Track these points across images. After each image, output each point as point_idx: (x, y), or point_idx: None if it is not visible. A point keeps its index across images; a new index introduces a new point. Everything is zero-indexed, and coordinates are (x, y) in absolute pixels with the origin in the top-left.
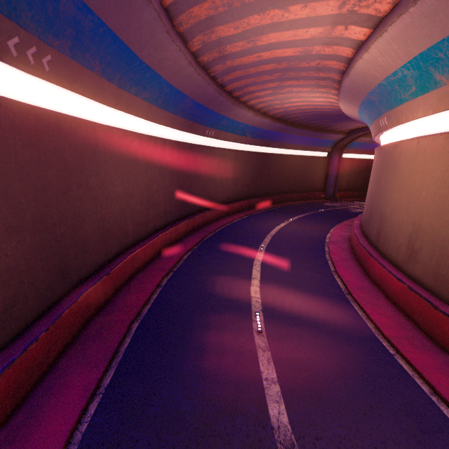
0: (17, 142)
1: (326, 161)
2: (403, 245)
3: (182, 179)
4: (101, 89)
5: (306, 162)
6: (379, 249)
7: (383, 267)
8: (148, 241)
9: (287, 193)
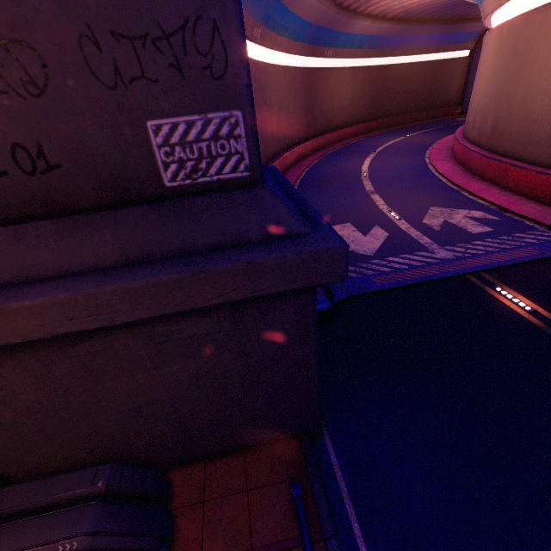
0: (253, 80)
1: (467, 63)
2: (472, 121)
3: (307, 103)
4: (271, 39)
5: (439, 68)
6: (464, 133)
7: (457, 142)
8: (291, 149)
9: (412, 113)
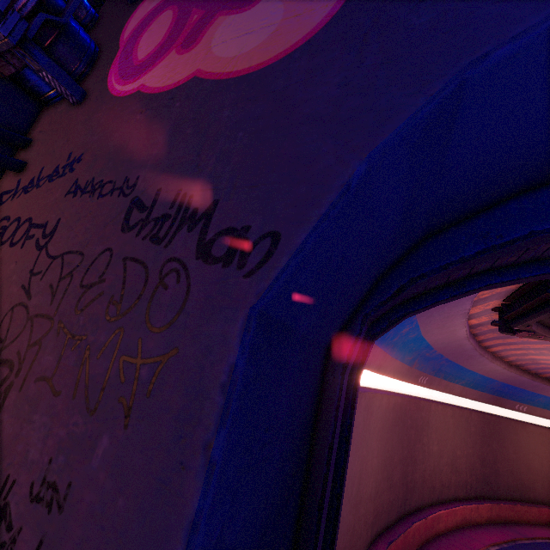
0: (408, 416)
1: None
2: None
3: (484, 451)
4: (440, 384)
5: None
6: None
7: None
8: (450, 507)
9: None
